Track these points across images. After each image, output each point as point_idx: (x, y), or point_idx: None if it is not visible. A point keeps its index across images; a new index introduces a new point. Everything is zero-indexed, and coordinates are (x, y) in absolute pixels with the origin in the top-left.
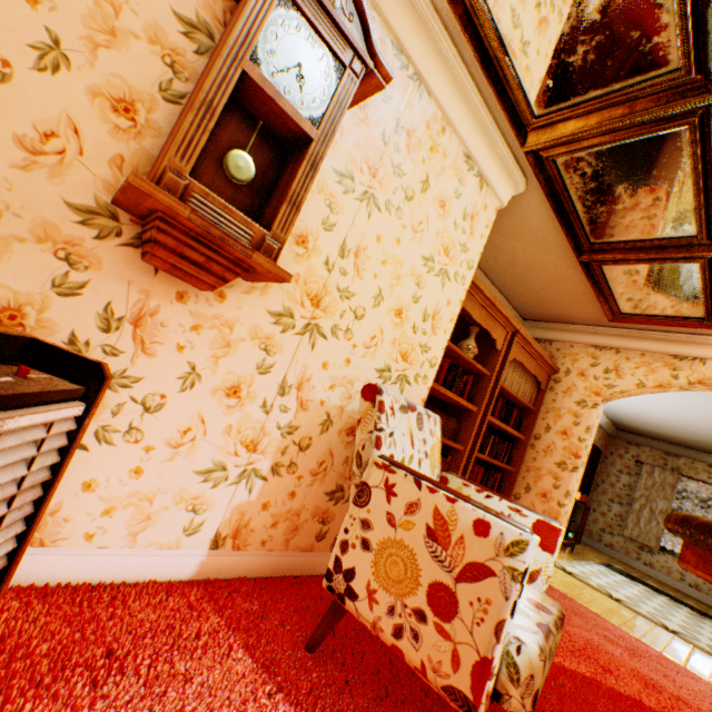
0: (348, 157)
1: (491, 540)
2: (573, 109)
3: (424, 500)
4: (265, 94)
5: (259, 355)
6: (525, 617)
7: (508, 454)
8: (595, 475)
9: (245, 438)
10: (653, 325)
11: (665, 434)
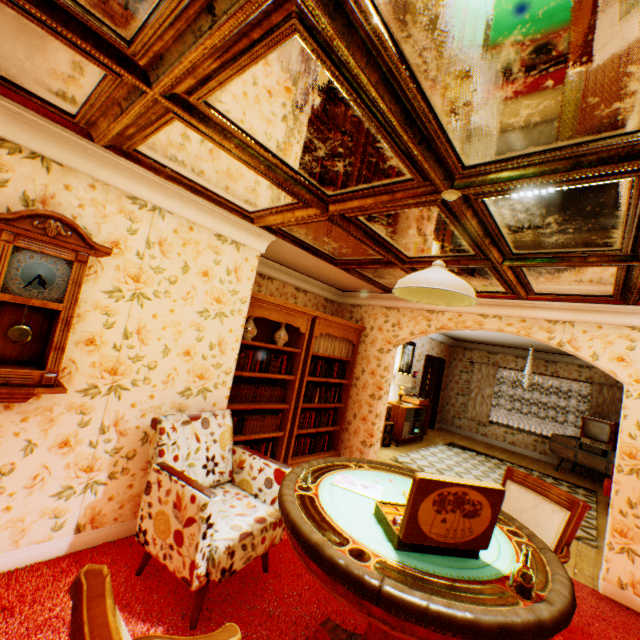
0: (113, 279)
1: (196, 504)
2: (265, 212)
3: (173, 487)
4: (19, 302)
5: (78, 417)
6: (237, 531)
7: (339, 395)
8: (445, 378)
9: (82, 466)
10: None
11: (482, 340)
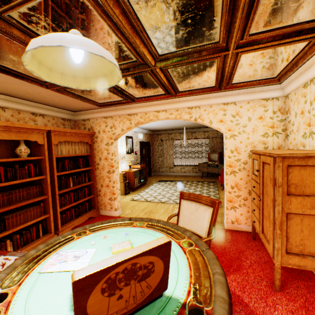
0: None
1: None
2: None
3: None
4: None
5: None
6: None
7: (89, 177)
8: (152, 151)
9: None
10: (114, 105)
11: (164, 129)
